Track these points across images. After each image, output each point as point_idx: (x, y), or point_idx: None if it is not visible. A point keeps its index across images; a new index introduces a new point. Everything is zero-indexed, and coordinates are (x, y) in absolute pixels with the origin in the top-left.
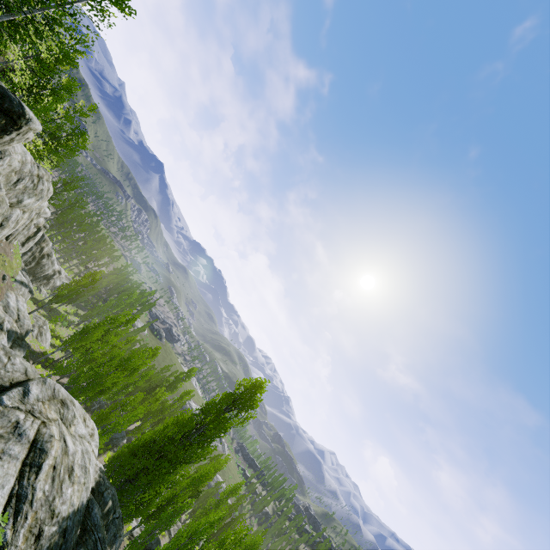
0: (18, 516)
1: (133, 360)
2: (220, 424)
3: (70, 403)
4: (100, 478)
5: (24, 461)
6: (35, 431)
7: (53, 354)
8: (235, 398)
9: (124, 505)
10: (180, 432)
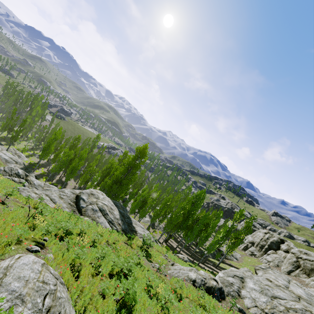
0: (113, 224)
1: (84, 156)
2: (137, 167)
3: (92, 192)
4: (113, 202)
5: (102, 215)
6: (97, 207)
7: (32, 161)
8: (138, 155)
9: (116, 200)
10: (123, 175)
